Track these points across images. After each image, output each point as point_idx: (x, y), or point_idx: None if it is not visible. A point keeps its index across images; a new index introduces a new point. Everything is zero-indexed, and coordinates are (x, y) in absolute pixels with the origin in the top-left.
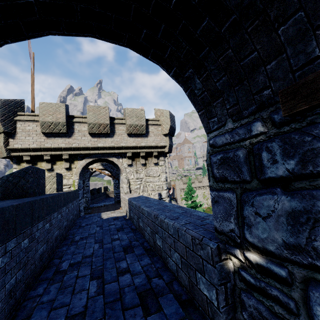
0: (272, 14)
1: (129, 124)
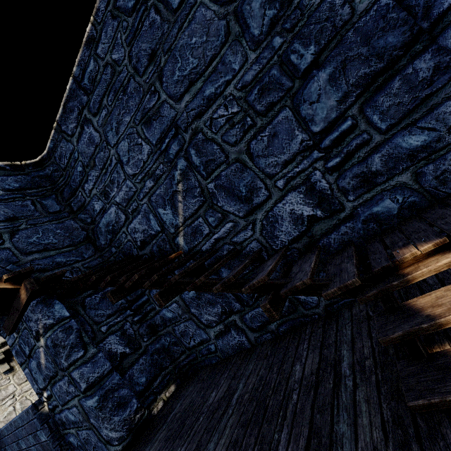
0: None
1: None
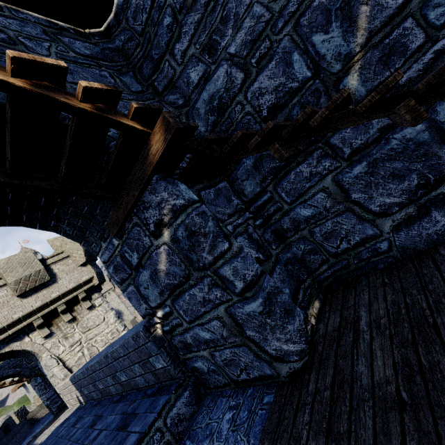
0: None
1: (13, 281)
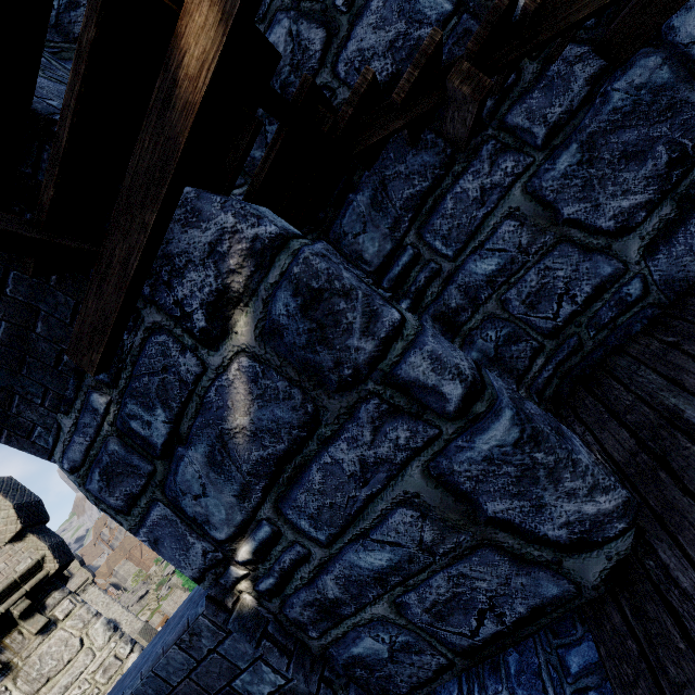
0: None
1: None
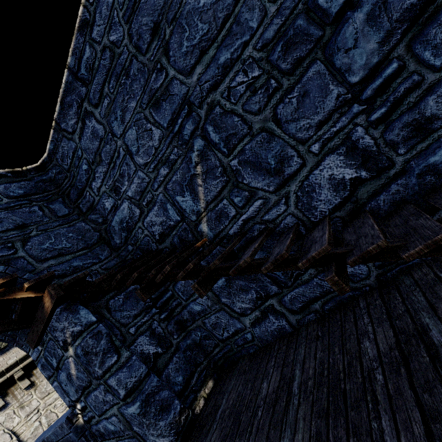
0: None
1: None
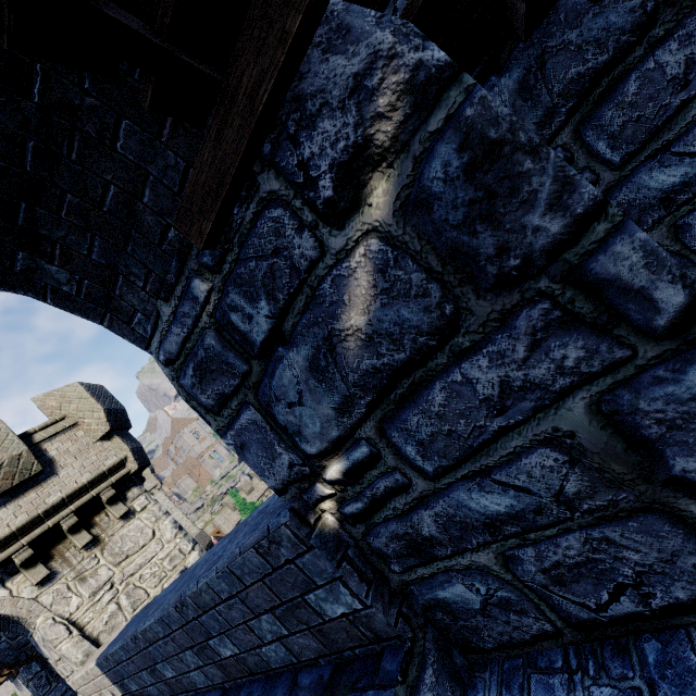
0: (90, 130)
1: None
